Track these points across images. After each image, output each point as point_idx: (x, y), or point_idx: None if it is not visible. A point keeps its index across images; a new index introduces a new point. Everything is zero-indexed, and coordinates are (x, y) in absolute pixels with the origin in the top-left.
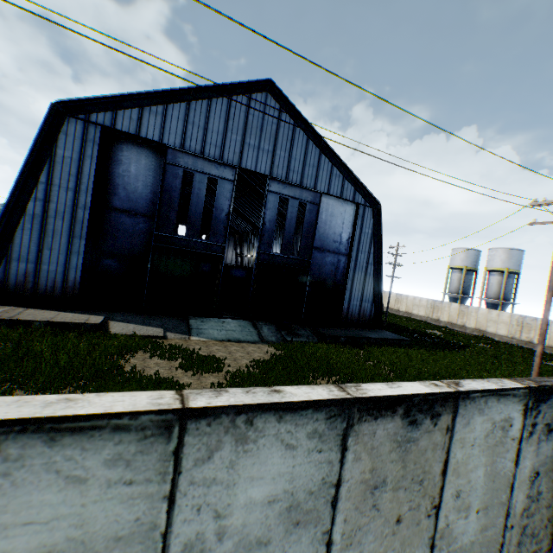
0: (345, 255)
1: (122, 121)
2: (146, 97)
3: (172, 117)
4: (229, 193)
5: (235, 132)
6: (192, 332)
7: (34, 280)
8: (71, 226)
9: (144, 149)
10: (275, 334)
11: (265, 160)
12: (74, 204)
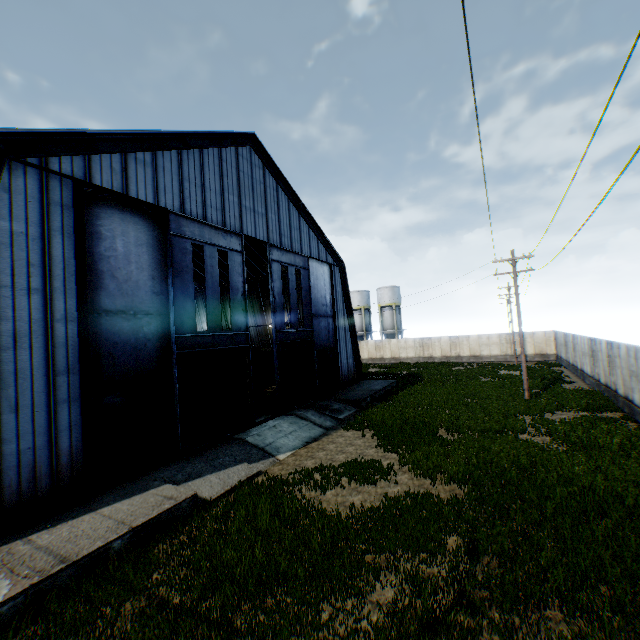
0: (331, 317)
1: (100, 171)
2: (129, 138)
3: (164, 169)
4: (240, 267)
5: (231, 192)
6: (269, 451)
7: None
8: (47, 357)
9: (130, 213)
10: (324, 418)
11: (261, 224)
12: (46, 316)
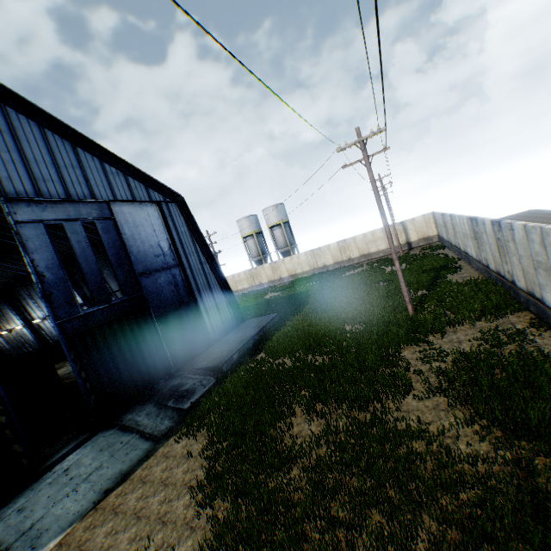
0: (176, 266)
1: None
2: None
3: None
4: None
5: None
6: None
7: None
8: None
9: None
10: (163, 415)
11: None
12: None
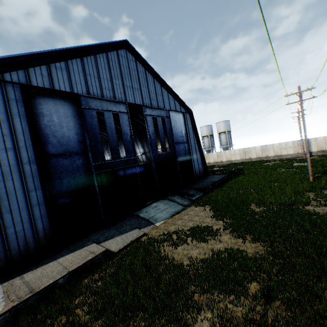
0: (186, 142)
1: (35, 78)
2: (49, 55)
3: (73, 70)
4: (127, 121)
5: (117, 78)
6: (151, 221)
7: (4, 248)
8: (22, 183)
9: (58, 99)
10: (184, 200)
11: (138, 95)
12: (18, 162)
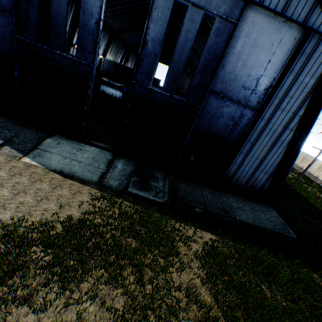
0: (254, 109)
1: None
2: None
3: None
4: None
5: None
6: (33, 152)
7: None
8: None
9: None
10: (122, 178)
11: None
12: None
